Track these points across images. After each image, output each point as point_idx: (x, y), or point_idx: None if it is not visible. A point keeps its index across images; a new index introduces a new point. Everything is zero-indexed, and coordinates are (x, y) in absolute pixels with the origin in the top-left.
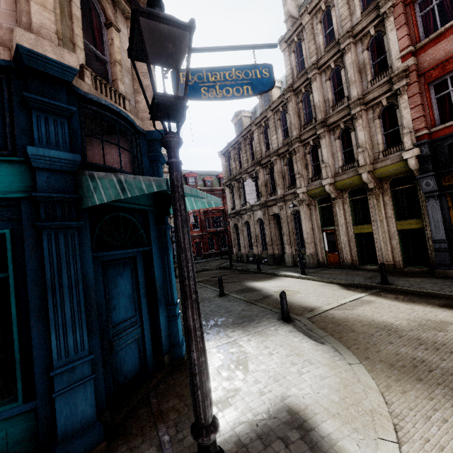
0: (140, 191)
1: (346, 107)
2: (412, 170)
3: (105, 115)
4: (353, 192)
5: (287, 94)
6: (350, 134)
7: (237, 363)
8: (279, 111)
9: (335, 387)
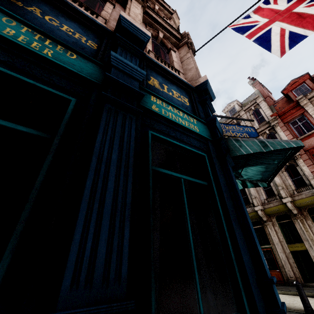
0: (281, 146)
1: None
2: None
3: None
4: (278, 217)
5: None
6: None
7: None
8: None
9: None
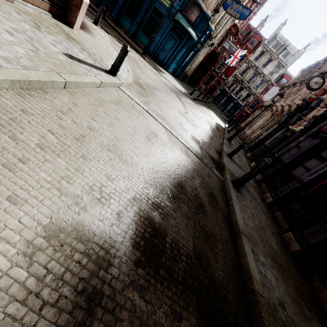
0: (178, 19)
1: None
2: None
3: (195, 2)
4: None
5: None
6: None
7: (171, 77)
8: None
9: (172, 82)
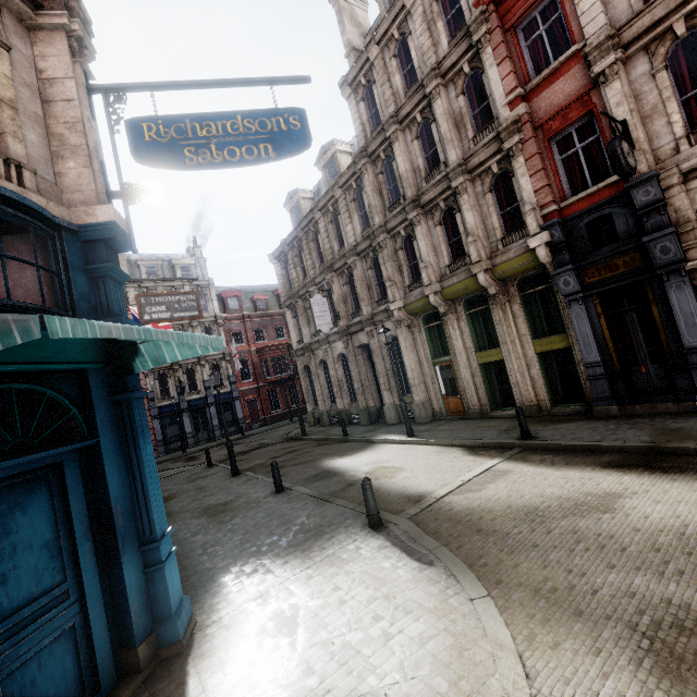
0: None
1: (444, 177)
2: (544, 264)
3: None
4: (470, 302)
5: (360, 162)
6: (455, 217)
7: (280, 634)
8: (351, 188)
9: (444, 658)
